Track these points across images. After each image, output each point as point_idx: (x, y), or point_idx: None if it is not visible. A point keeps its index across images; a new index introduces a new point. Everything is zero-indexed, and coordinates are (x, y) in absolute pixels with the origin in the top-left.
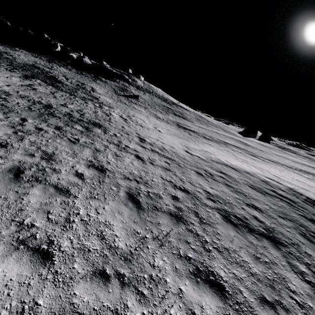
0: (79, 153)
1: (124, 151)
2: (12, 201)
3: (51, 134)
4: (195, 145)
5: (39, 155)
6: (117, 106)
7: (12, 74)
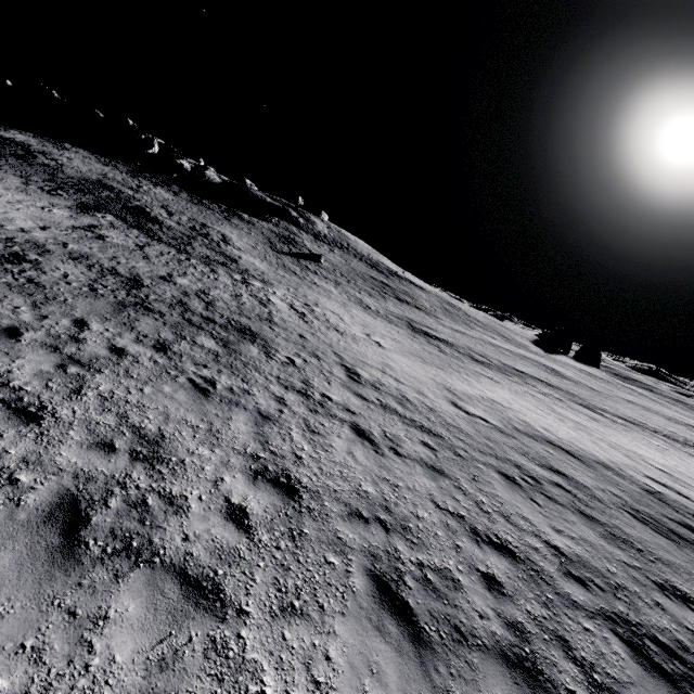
0: (223, 429)
1: (324, 413)
2: (57, 662)
3: (149, 366)
4: (464, 384)
5: (125, 444)
6: (278, 278)
7: (54, 200)
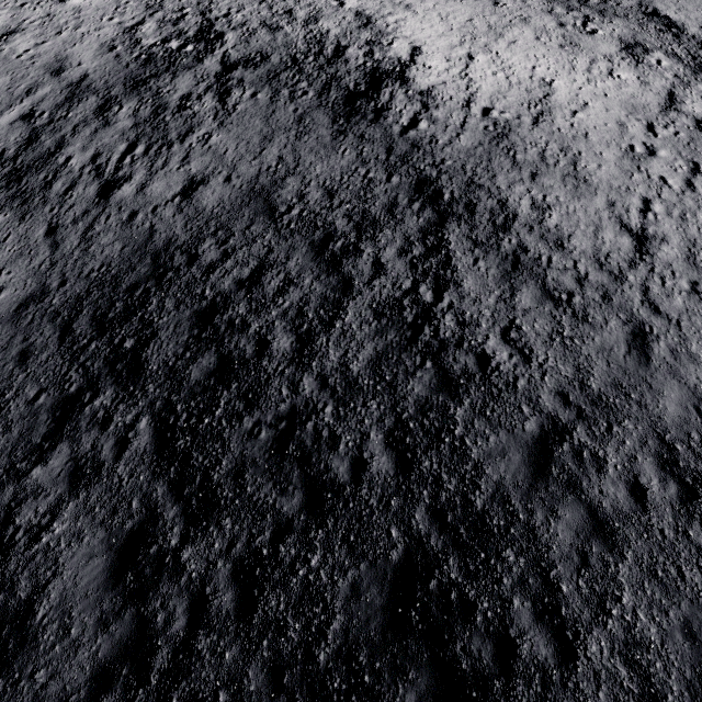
0: None
1: None
2: None
3: None
4: None
5: None
6: None
7: None
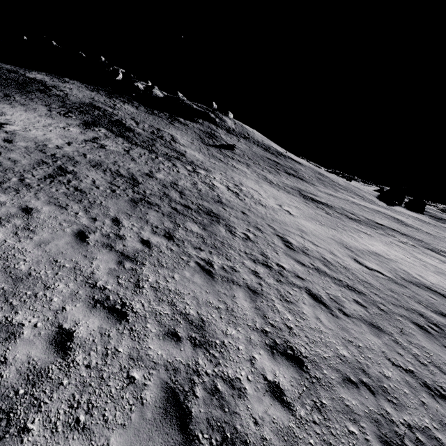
0: (234, 307)
1: (286, 282)
2: None
3: (169, 254)
4: (353, 241)
5: (183, 332)
6: (212, 165)
7: (68, 121)
